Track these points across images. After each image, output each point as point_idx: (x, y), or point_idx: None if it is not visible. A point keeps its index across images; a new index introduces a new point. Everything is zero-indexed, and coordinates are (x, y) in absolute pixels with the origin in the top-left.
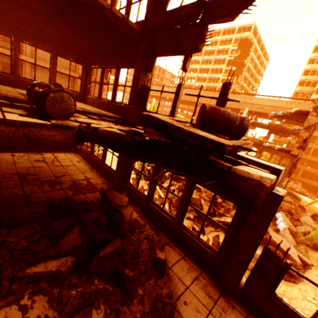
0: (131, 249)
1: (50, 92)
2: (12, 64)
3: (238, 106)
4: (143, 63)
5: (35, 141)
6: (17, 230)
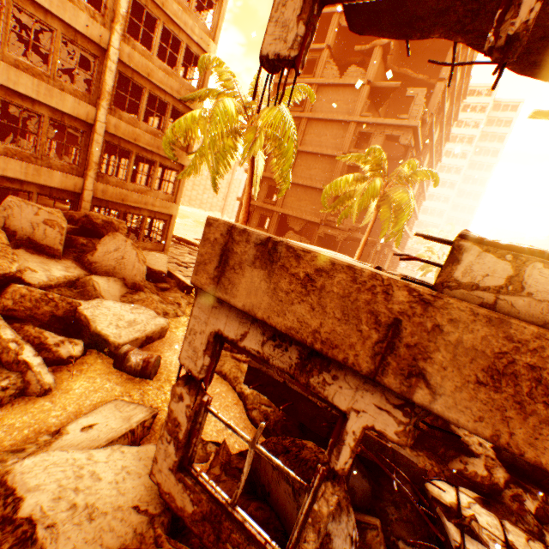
0: None
1: None
2: None
3: None
4: None
5: None
6: None
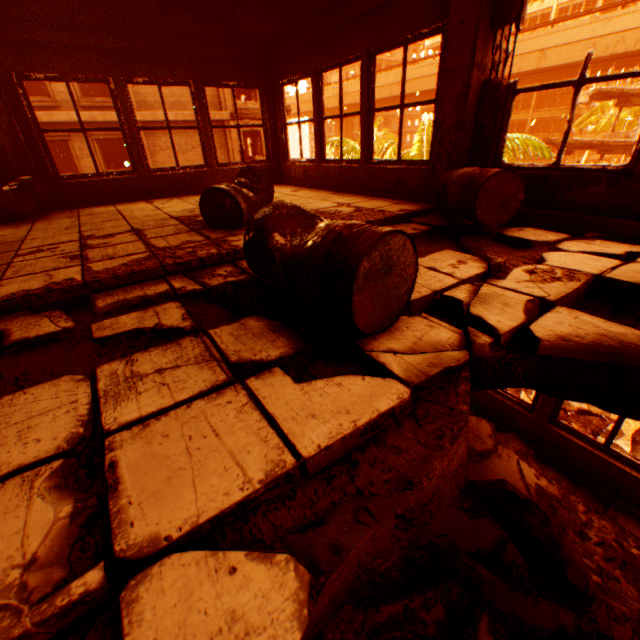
0: (622, 634)
1: (359, 256)
2: (129, 148)
3: (638, 41)
4: (483, 2)
5: (419, 514)
6: (330, 627)
